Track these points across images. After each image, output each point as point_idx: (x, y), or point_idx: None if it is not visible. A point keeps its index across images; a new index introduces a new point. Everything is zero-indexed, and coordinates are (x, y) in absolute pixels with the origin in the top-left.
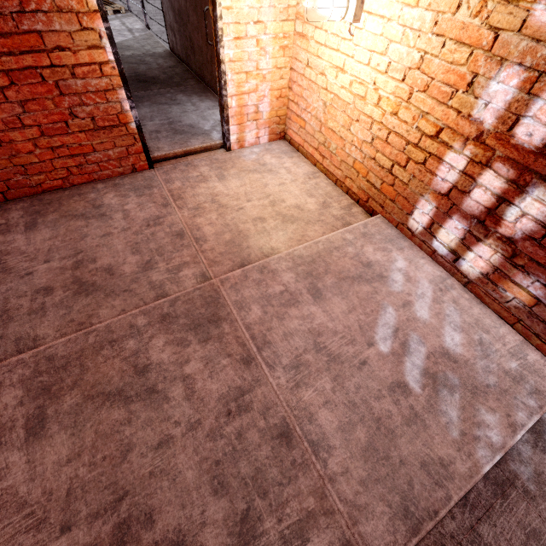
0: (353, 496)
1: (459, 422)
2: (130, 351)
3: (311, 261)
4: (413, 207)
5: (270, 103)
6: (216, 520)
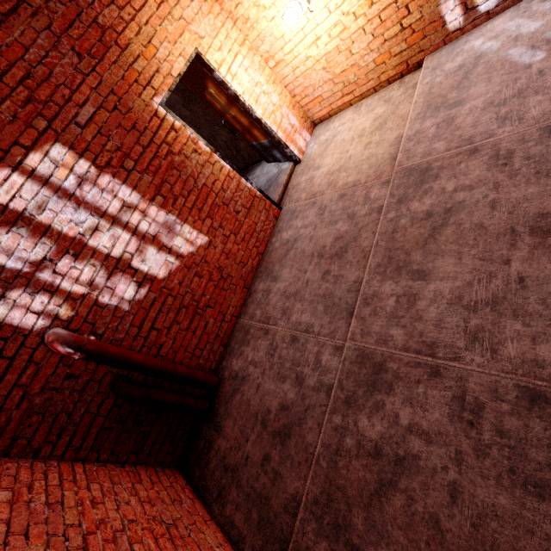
0: None
1: None
2: (409, 222)
3: (427, 107)
4: (441, 19)
5: (293, 116)
6: None
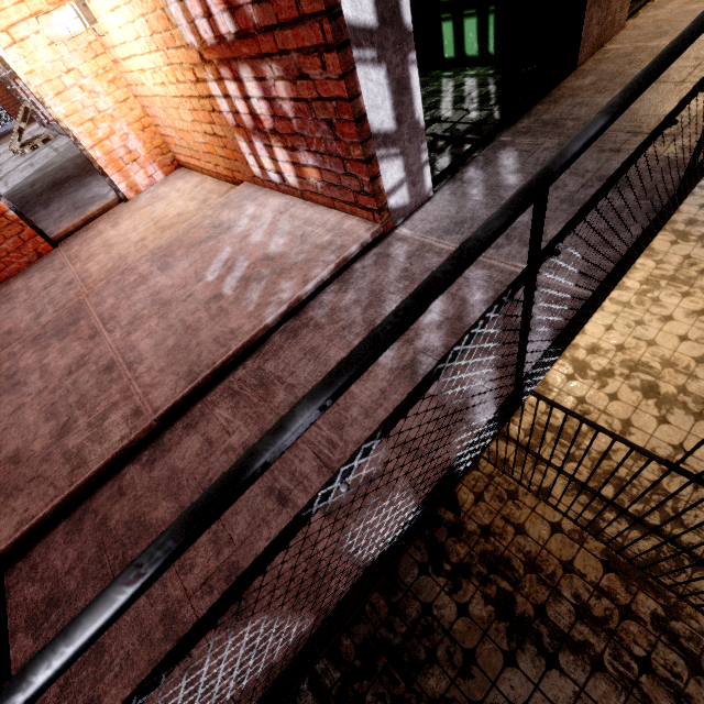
0: (151, 380)
1: (258, 299)
2: (6, 369)
3: (169, 246)
4: (243, 155)
5: (138, 138)
6: (44, 435)
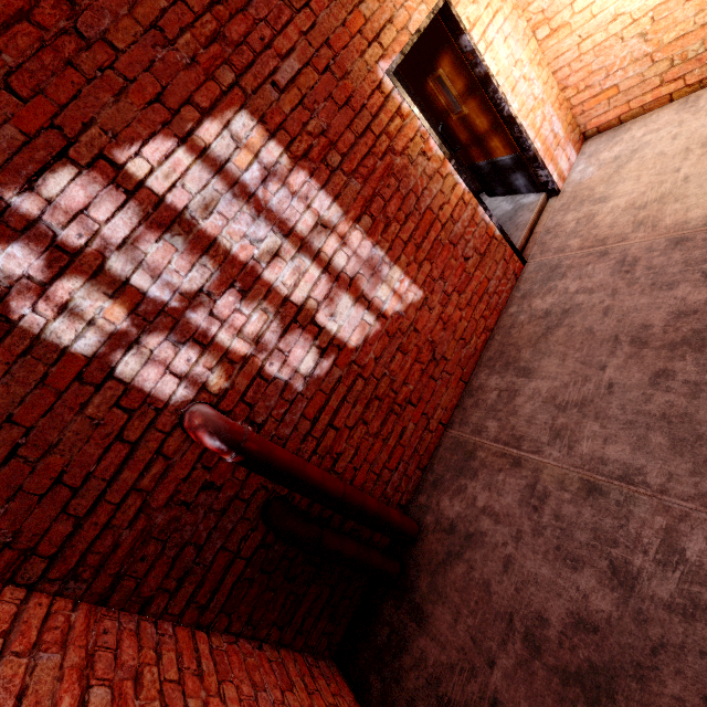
0: None
1: None
2: None
3: None
4: None
5: (557, 119)
6: None
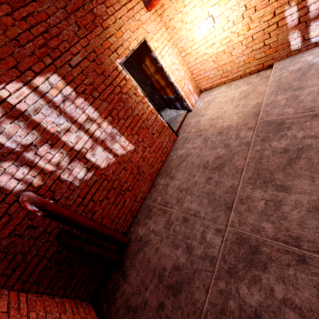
0: None
1: None
2: (271, 153)
3: (278, 88)
4: (288, 43)
5: (190, 84)
6: None
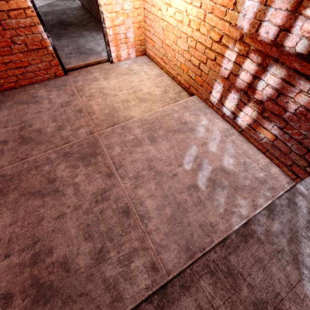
0: (160, 241)
1: (224, 204)
2: (46, 171)
3: (152, 122)
4: (212, 88)
5: (133, 32)
6: (85, 252)
